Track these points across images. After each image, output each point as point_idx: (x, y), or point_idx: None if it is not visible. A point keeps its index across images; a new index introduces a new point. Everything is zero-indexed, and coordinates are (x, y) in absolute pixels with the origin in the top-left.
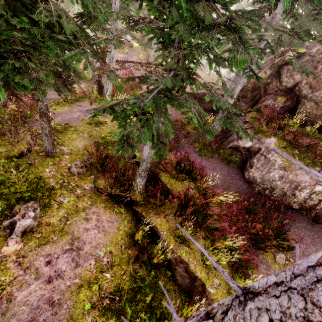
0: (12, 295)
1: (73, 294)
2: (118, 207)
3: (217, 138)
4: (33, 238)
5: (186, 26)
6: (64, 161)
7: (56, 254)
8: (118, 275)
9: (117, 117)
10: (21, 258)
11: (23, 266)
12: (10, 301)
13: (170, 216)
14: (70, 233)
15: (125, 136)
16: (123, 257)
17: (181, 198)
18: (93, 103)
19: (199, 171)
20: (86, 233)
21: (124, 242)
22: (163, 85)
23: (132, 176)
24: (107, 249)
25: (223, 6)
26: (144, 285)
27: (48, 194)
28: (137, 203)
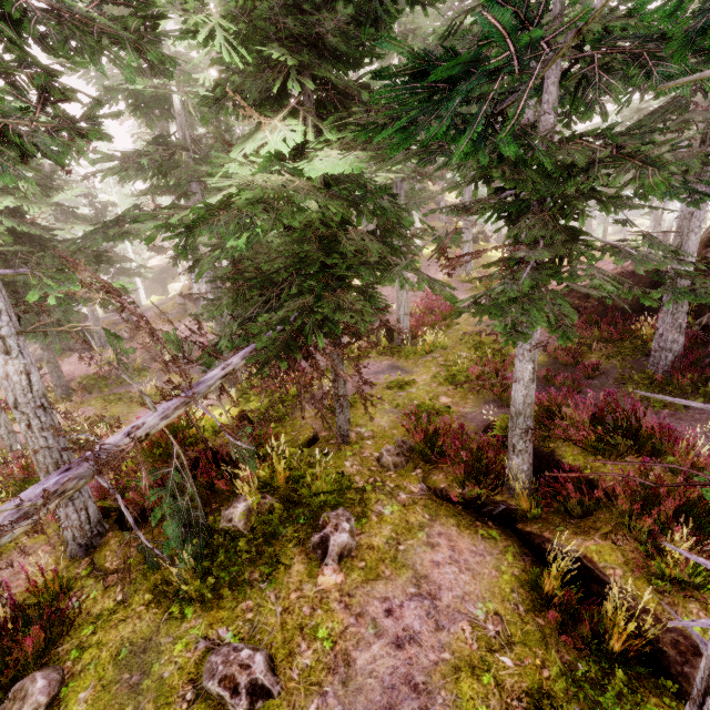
0: (348, 655)
1: (447, 680)
2: (484, 525)
3: (684, 361)
4: (355, 567)
5: (548, 181)
6: (366, 449)
7: (397, 600)
8: (531, 666)
9: (488, 310)
10: (346, 598)
11: (352, 610)
12: (348, 665)
13: (618, 533)
14: (410, 566)
15: (508, 324)
16: (527, 630)
17: (634, 494)
18: (383, 358)
19: (660, 435)
20: (436, 569)
21: (519, 599)
22: (538, 257)
23: (496, 459)
24: (487, 606)
25: (597, 137)
26: (606, 700)
27: (359, 498)
28: (522, 515)
